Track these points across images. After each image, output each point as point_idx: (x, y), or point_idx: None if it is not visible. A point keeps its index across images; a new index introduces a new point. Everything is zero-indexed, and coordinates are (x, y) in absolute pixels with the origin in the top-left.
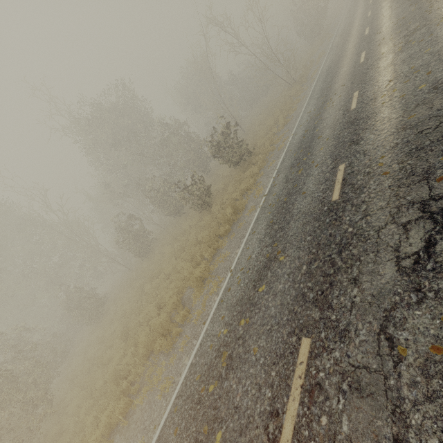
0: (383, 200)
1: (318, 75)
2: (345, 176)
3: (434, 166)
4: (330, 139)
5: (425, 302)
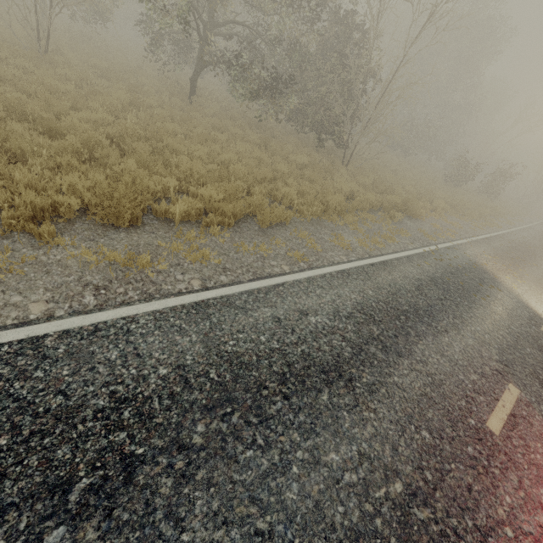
0: None
1: None
2: None
3: None
4: None
5: None
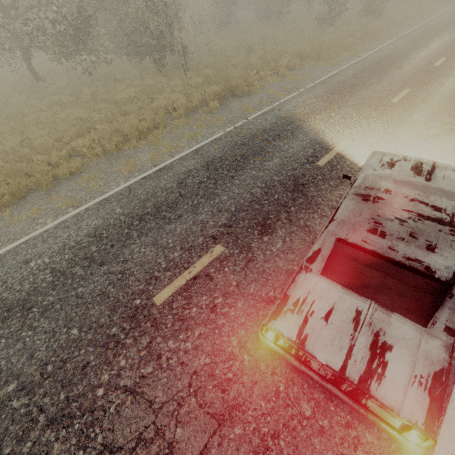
0: None
1: (451, 7)
2: None
3: None
4: None
5: None
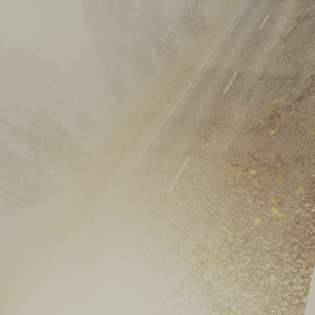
0: (282, 22)
1: None
2: (268, 19)
3: (309, 3)
4: (264, 6)
5: (285, 43)
